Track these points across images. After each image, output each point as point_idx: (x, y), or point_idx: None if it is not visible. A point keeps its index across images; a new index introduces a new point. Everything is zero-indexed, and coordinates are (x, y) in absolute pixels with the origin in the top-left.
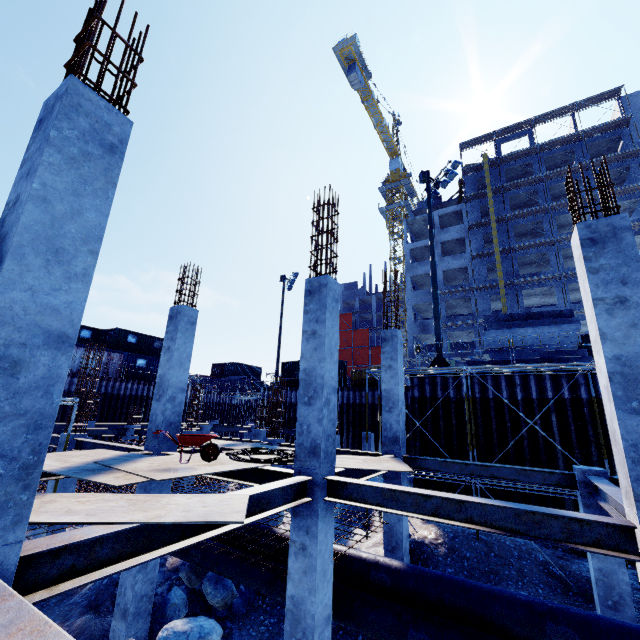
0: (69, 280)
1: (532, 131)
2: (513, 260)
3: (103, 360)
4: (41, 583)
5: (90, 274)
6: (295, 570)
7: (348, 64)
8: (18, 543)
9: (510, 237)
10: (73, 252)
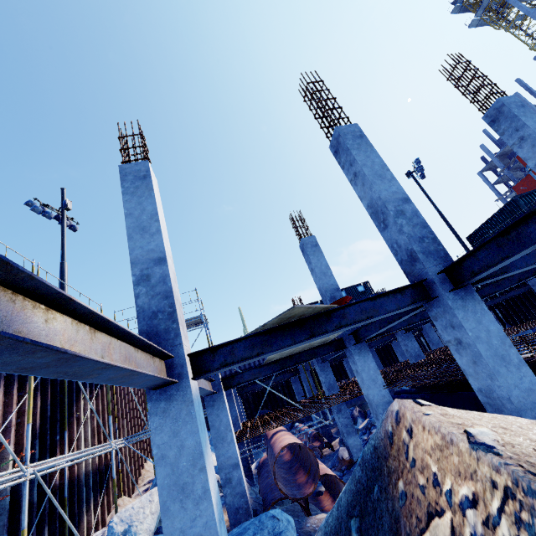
0: (153, 237)
1: None
2: None
3: None
4: (212, 368)
5: (160, 229)
6: (466, 365)
7: None
8: (181, 345)
9: None
10: (149, 225)
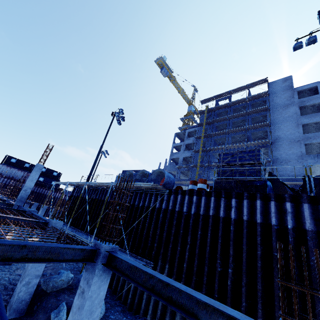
0: None
1: (231, 96)
2: (210, 155)
3: (24, 175)
4: None
5: None
6: None
7: (161, 67)
8: None
9: (211, 144)
10: None
